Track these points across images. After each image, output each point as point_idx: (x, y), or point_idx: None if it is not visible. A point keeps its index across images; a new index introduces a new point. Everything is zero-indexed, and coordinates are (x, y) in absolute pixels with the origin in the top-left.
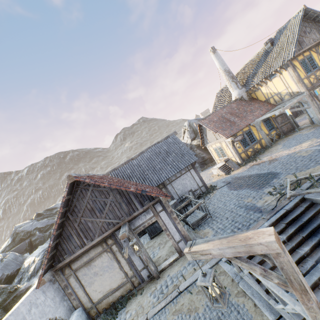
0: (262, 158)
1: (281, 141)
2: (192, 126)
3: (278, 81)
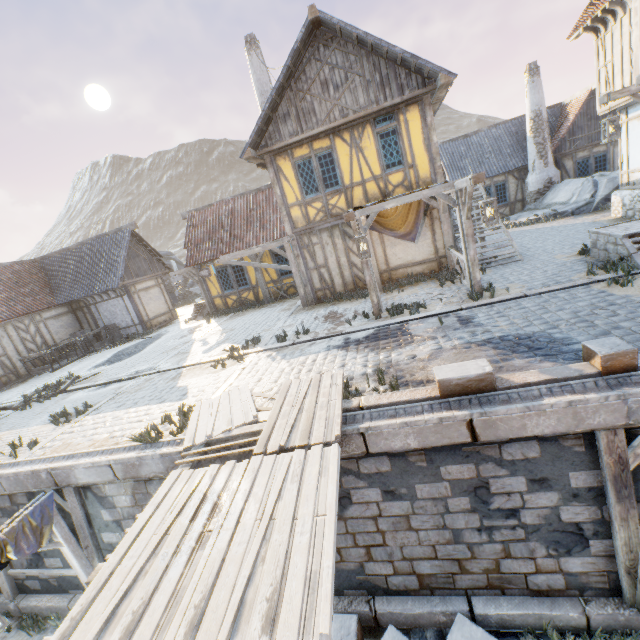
0: (213, 322)
1: (278, 303)
2: None
3: None
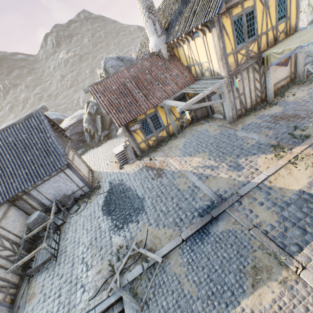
0: (158, 158)
1: (189, 131)
2: (108, 71)
3: (201, 45)
